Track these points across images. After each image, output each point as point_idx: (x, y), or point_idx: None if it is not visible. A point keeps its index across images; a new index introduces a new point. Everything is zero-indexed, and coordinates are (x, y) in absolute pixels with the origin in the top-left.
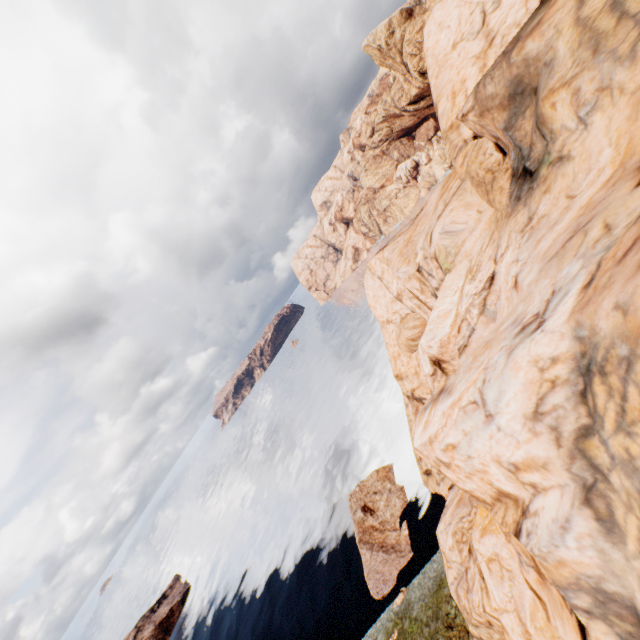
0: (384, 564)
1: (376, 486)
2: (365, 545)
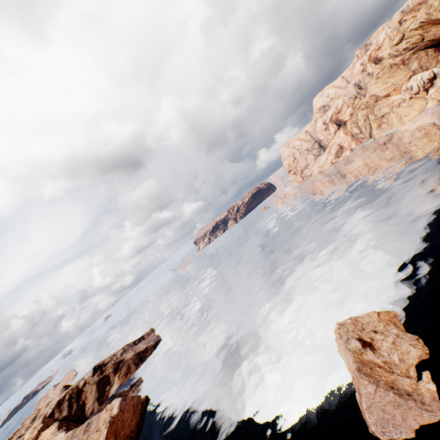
0: (394, 407)
1: (376, 326)
2: (367, 377)
